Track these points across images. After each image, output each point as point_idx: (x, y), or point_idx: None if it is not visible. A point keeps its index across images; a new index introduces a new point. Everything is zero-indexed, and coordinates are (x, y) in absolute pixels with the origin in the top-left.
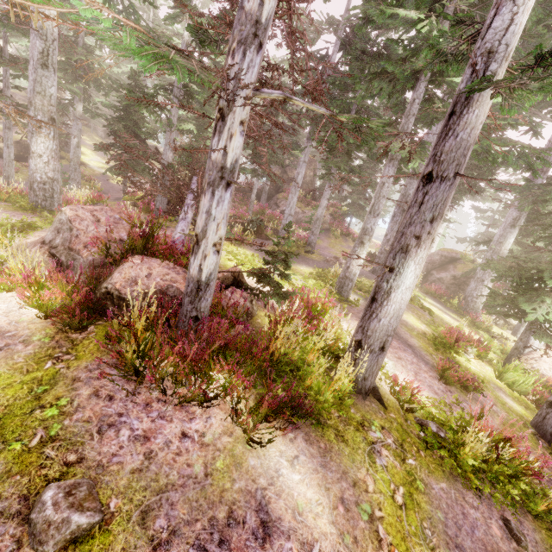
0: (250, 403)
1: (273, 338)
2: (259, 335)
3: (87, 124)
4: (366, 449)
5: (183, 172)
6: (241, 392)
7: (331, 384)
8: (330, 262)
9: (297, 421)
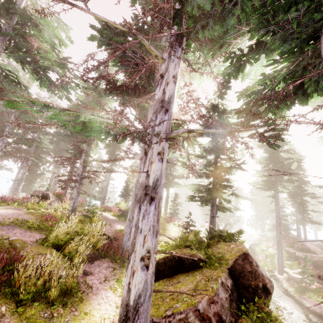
0: None
1: None
2: None
3: None
4: None
5: None
6: None
7: None
8: None
9: None
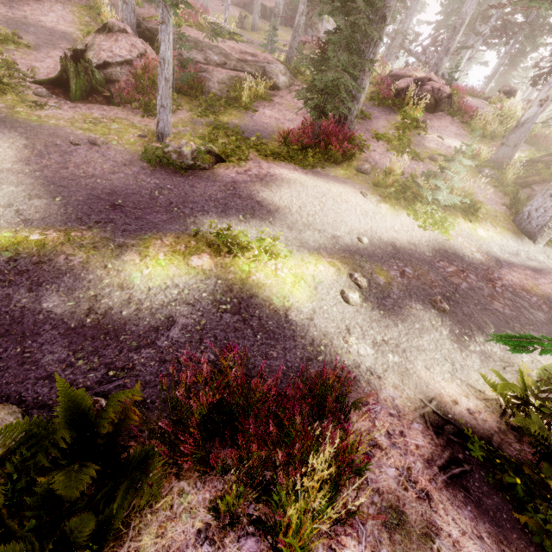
0: None
1: None
2: None
3: None
4: None
5: None
6: None
7: None
8: None
9: None
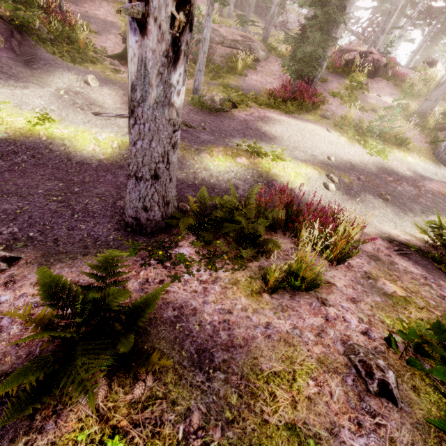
0: None
1: None
2: None
3: None
4: None
5: None
6: None
7: None
8: None
9: None
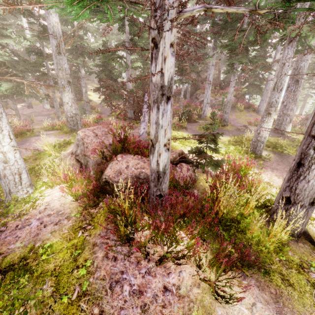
0: (208, 255)
1: (216, 202)
2: (204, 197)
3: (89, 79)
4: (312, 292)
5: (139, 92)
6: (200, 248)
7: (269, 235)
8: (241, 130)
9: (247, 269)
